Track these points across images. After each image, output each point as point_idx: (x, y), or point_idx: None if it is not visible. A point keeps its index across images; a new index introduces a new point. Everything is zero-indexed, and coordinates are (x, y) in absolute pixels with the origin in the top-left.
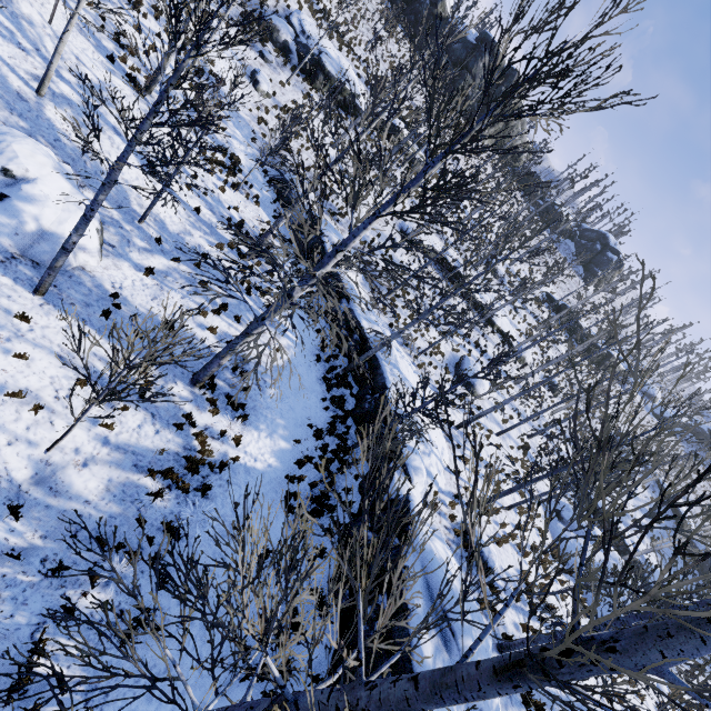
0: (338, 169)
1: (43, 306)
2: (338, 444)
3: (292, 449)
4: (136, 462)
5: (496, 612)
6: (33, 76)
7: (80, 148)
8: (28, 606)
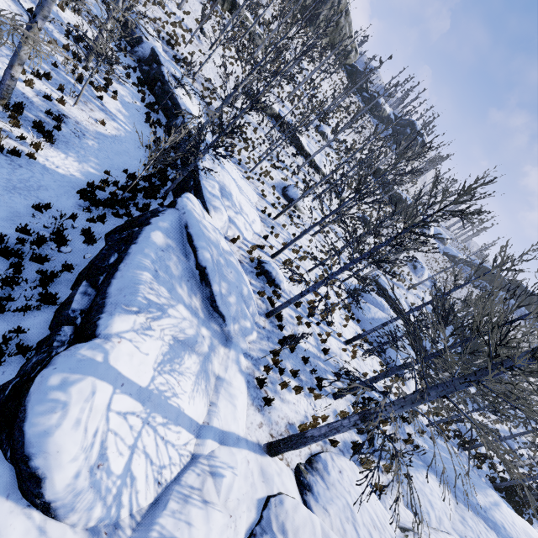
0: (184, 27)
1: None
2: (149, 187)
3: (102, 176)
4: None
5: (271, 300)
6: None
7: None
8: None
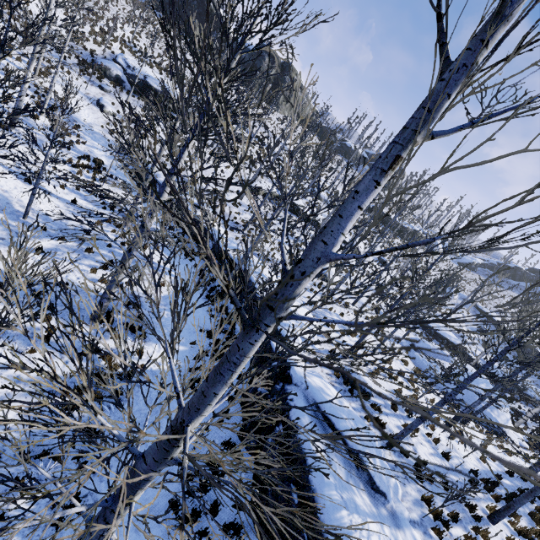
0: None
1: None
2: (227, 338)
3: (190, 350)
4: (50, 389)
5: (380, 421)
6: None
7: None
8: None
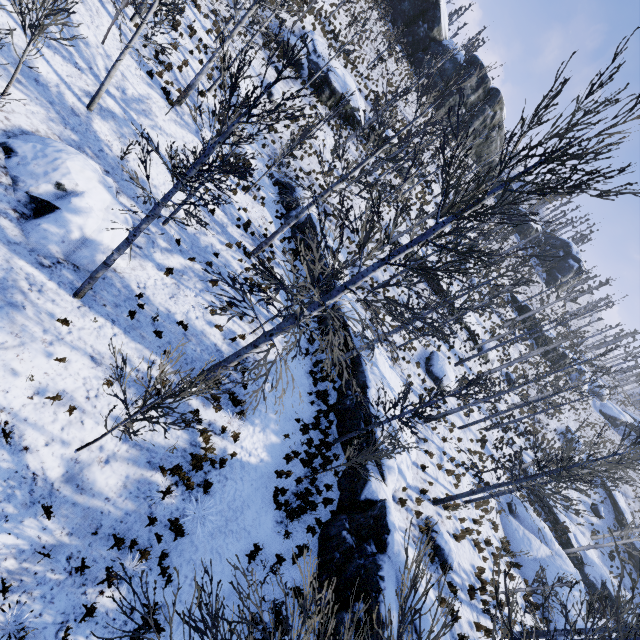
0: (335, 174)
1: (81, 308)
2: (321, 439)
3: (281, 443)
4: (149, 459)
5: (453, 612)
6: (85, 92)
7: (119, 157)
8: (54, 604)
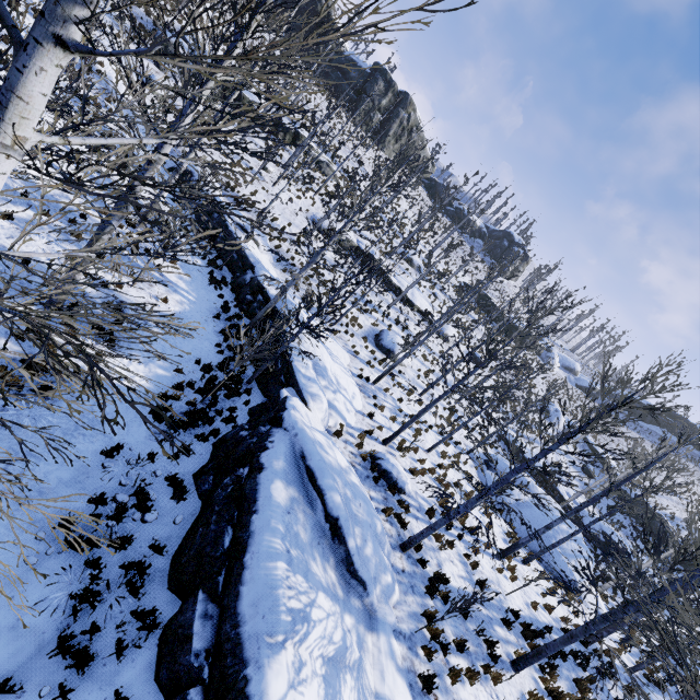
0: (243, 166)
1: None
2: (229, 378)
3: (172, 377)
4: None
5: (402, 520)
6: None
7: None
8: None
